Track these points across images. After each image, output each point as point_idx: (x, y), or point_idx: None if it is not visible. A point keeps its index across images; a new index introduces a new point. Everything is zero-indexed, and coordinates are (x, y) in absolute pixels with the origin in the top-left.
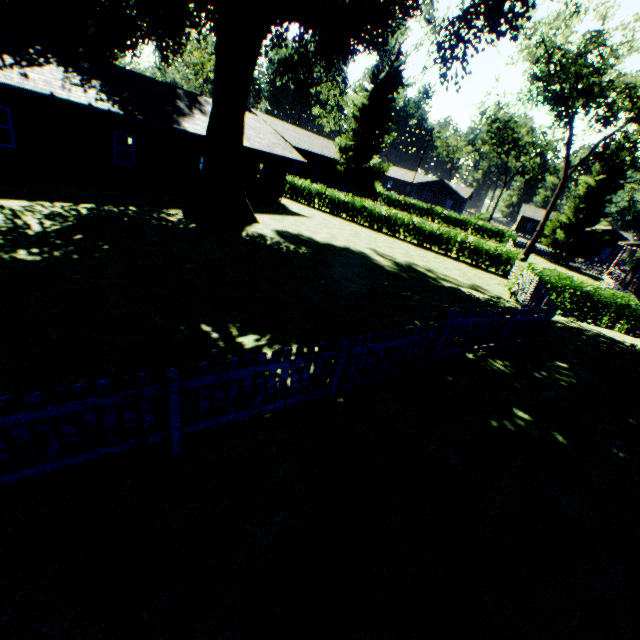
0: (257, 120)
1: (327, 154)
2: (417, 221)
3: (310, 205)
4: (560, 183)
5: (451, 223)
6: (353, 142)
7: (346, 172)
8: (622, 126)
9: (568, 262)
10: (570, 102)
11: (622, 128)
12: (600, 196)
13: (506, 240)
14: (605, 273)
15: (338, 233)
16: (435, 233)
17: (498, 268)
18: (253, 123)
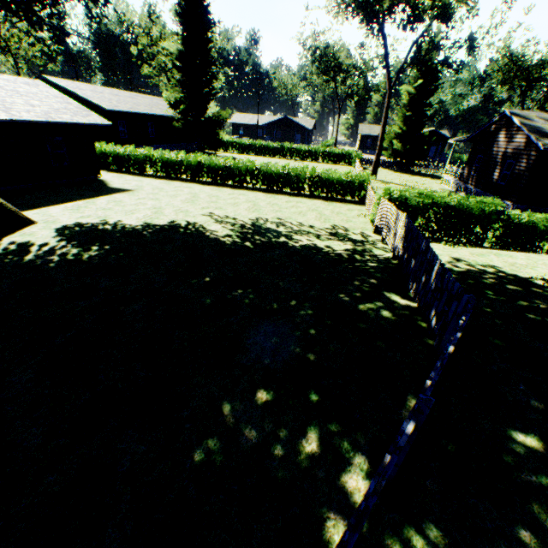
0: (34, 84)
1: (158, 112)
2: (260, 165)
3: (142, 173)
4: (387, 95)
5: (302, 156)
6: (182, 94)
7: (185, 127)
8: (429, 24)
9: (409, 168)
10: (378, 3)
11: (430, 26)
12: (421, 101)
13: (354, 160)
14: (440, 170)
15: (167, 203)
16: (282, 174)
17: (353, 195)
18: (24, 88)
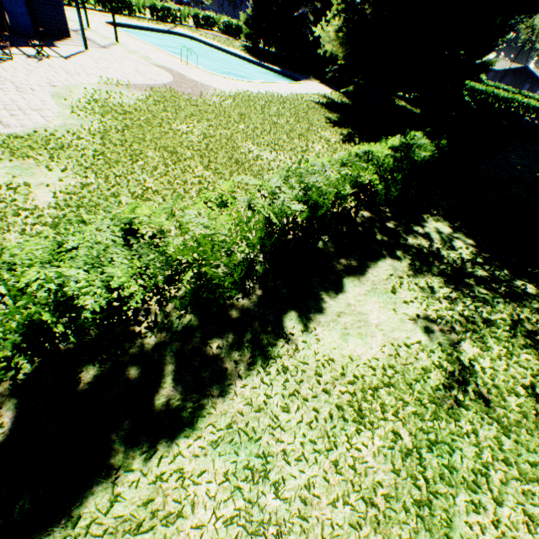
0: None
1: None
2: (526, 100)
3: None
4: None
5: None
6: None
7: None
8: None
9: None
10: None
11: None
12: None
13: None
14: None
15: None
16: (536, 107)
17: None
18: None
